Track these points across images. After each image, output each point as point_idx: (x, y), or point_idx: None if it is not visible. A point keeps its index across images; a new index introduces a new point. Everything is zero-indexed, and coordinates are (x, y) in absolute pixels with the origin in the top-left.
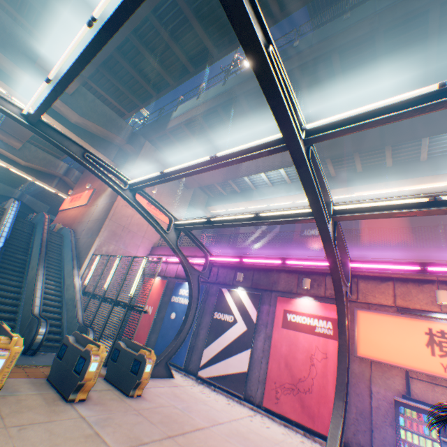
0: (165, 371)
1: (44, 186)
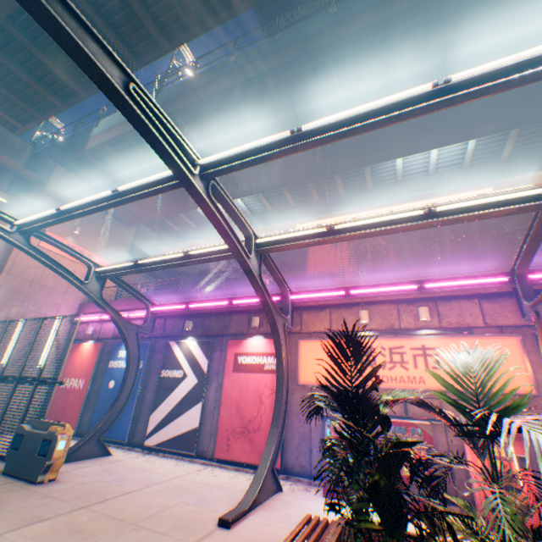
0: (98, 450)
1: None
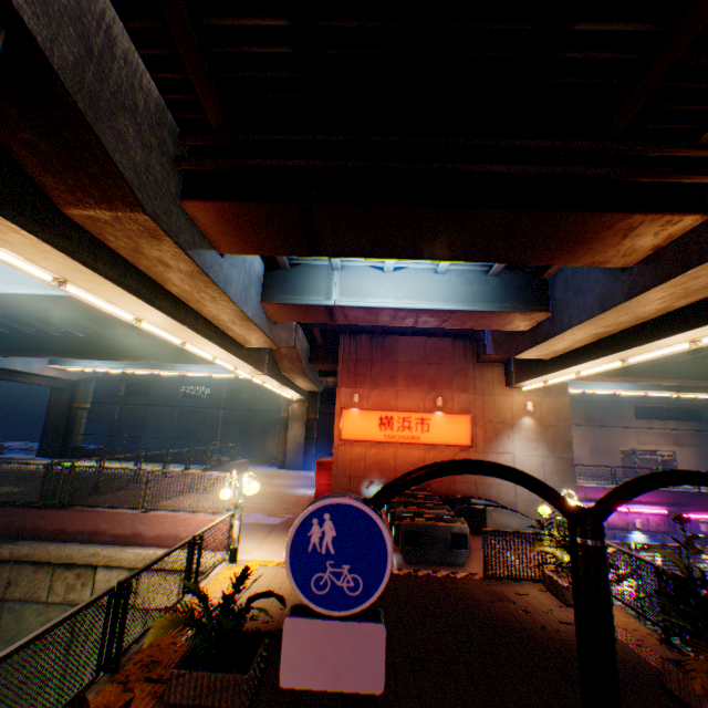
0: None
1: (242, 372)
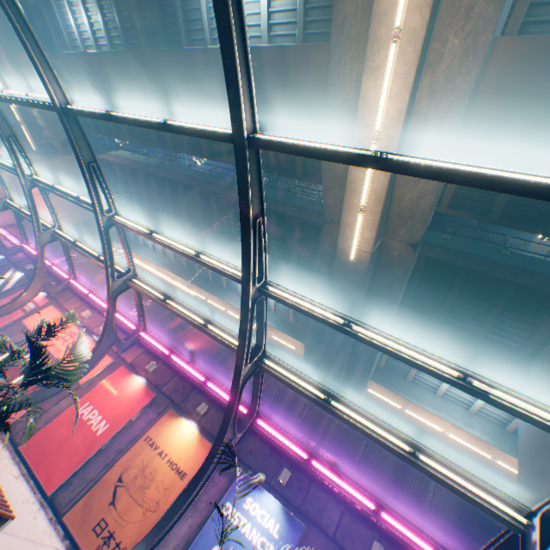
0: None
1: None
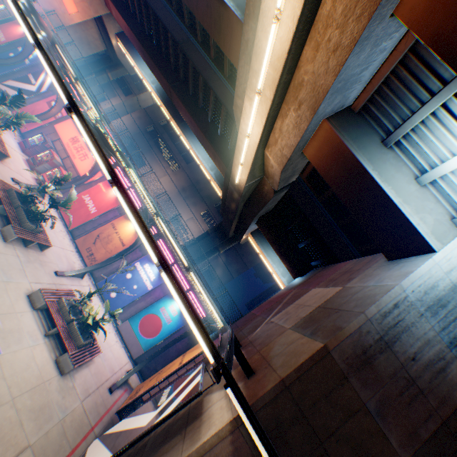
0: None
1: None
